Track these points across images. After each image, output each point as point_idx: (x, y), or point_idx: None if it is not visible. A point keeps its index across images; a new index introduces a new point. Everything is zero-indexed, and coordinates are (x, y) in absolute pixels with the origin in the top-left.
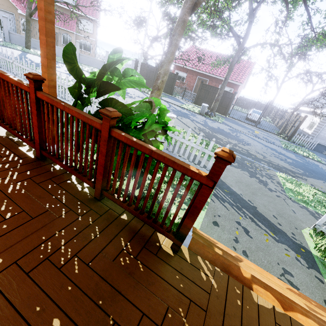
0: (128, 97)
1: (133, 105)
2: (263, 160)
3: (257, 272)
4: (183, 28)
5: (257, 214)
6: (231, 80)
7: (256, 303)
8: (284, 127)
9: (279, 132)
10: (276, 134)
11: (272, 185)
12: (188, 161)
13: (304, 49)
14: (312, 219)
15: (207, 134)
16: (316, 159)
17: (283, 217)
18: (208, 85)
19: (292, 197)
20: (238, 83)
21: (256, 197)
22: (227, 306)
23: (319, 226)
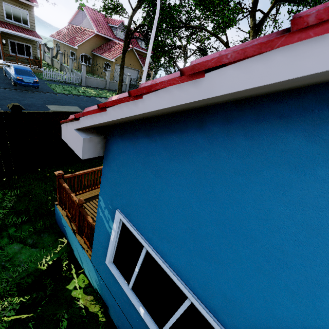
0: None
1: None
2: None
3: None
4: None
5: None
6: None
7: None
8: None
9: None
10: None
11: None
12: None
13: None
14: None
15: None
16: None
17: None
18: None
19: None
20: None
21: None
22: None
23: None
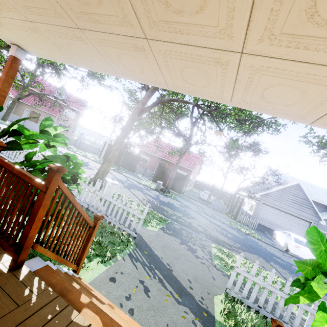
0: (86, 168)
1: (88, 174)
2: (202, 232)
3: (117, 315)
4: (132, 122)
5: (169, 276)
6: (185, 166)
7: (70, 320)
8: (230, 207)
9: (227, 212)
10: (224, 213)
11: (201, 253)
12: (114, 221)
13: (232, 150)
14: (231, 286)
15: (154, 205)
16: (257, 237)
17: (199, 282)
18: (165, 167)
19: (218, 265)
20: (190, 168)
21: (178, 261)
22: (32, 318)
23: (229, 289)
